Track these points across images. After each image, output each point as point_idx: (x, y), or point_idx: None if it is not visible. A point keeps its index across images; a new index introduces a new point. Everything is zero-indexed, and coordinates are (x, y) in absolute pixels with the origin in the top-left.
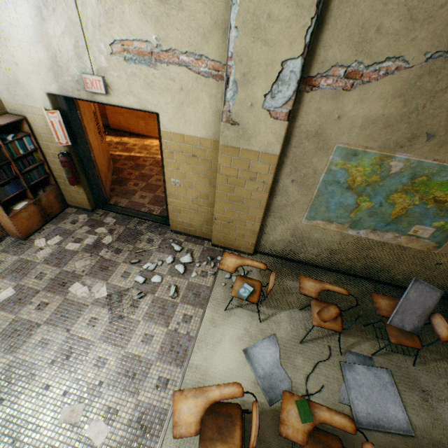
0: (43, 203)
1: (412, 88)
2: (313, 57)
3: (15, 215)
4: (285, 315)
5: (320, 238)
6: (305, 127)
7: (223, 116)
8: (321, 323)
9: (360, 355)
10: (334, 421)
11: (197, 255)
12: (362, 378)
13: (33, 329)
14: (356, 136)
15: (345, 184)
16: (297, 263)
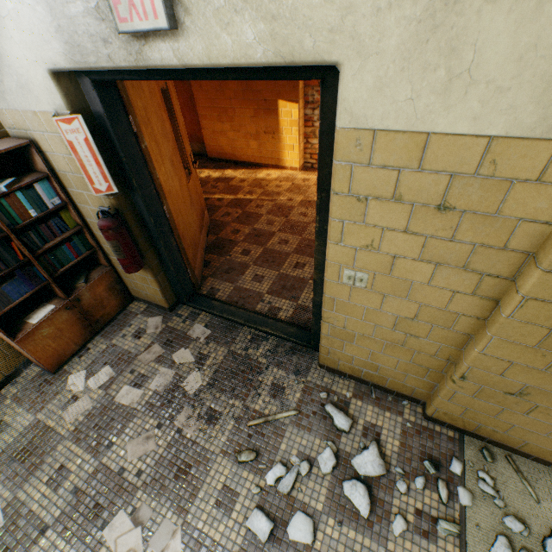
0: (84, 303)
1: None
2: None
3: (26, 336)
4: None
5: None
6: None
7: None
8: None
9: None
10: None
11: (390, 446)
12: None
13: None
14: None
15: None
16: None
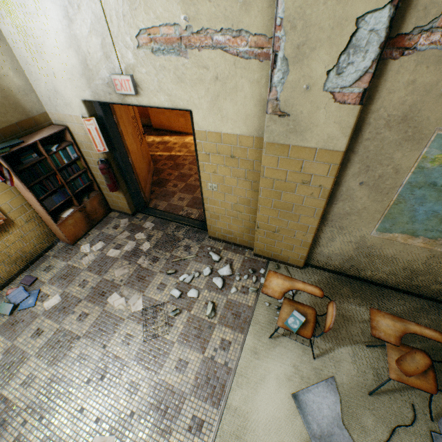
0: (87, 209)
1: None
2: (410, 2)
3: (62, 222)
4: (347, 352)
5: (397, 254)
6: (386, 110)
7: (268, 106)
8: (403, 376)
9: None
10: None
11: (236, 266)
12: None
13: (74, 341)
14: None
15: None
16: (360, 281)
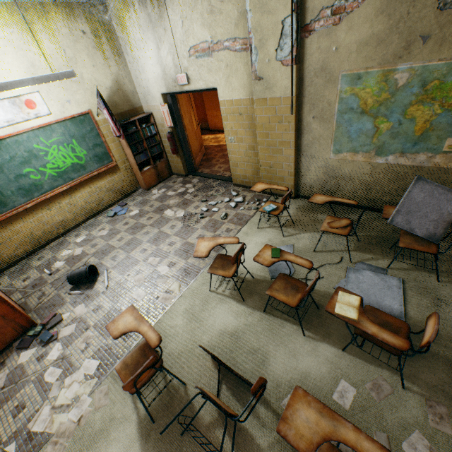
0: (158, 168)
1: (391, 2)
2: (305, 10)
3: (143, 172)
4: (308, 235)
5: (351, 172)
6: (312, 66)
7: (252, 76)
8: (328, 229)
9: (372, 266)
10: (296, 261)
11: (248, 198)
12: (365, 279)
13: (144, 227)
14: (355, 60)
15: (358, 109)
16: (336, 205)
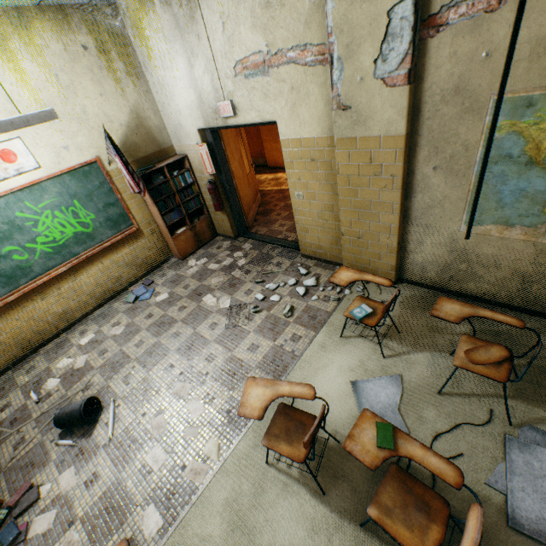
0: (197, 229)
1: None
2: None
3: (176, 237)
4: (425, 357)
5: (497, 254)
6: (438, 86)
7: (333, 103)
8: (468, 364)
9: None
10: (427, 461)
11: (323, 279)
12: (545, 468)
13: (173, 323)
14: (525, 74)
15: (522, 157)
16: (465, 298)
